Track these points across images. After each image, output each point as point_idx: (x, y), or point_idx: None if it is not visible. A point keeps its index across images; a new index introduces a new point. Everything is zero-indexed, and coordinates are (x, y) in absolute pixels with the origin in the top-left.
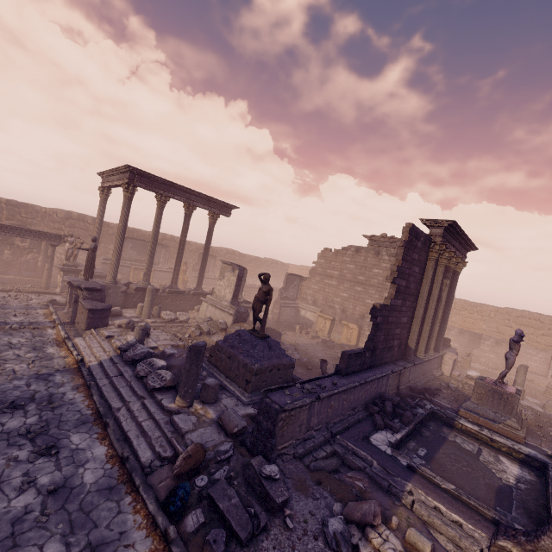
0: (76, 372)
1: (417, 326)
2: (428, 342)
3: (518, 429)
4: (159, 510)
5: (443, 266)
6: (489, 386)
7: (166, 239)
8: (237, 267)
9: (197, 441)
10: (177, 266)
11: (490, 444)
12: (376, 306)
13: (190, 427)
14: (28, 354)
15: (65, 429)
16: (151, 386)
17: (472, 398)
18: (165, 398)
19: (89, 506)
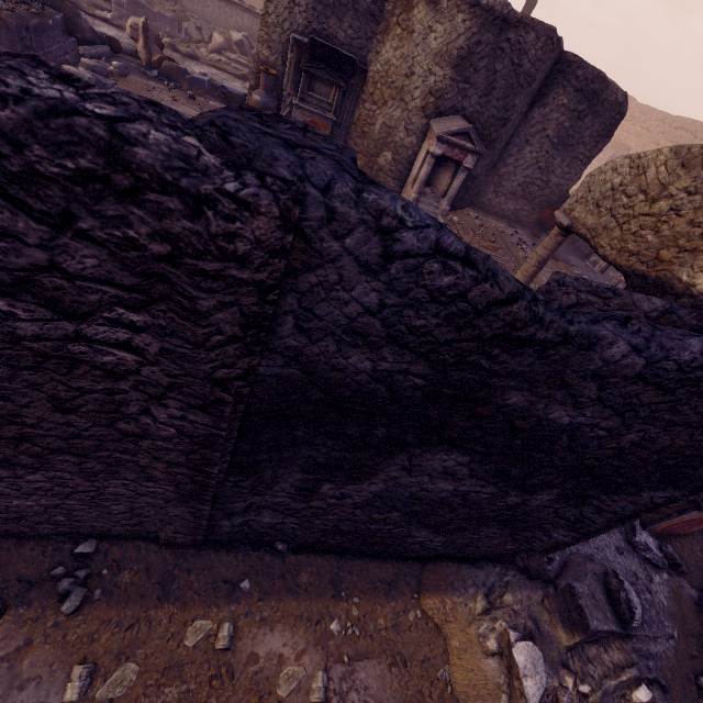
0: None
1: None
2: None
3: None
4: None
5: None
6: None
7: None
8: None
9: None
10: None
11: None
12: None
13: None
14: None
15: None
16: None
17: None
18: None
19: None
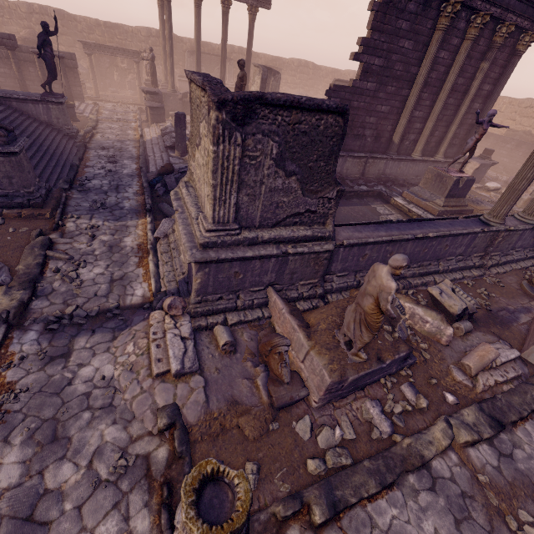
0: (138, 141)
1: (404, 118)
2: (439, 146)
3: (440, 206)
4: (146, 182)
5: (470, 40)
6: (436, 171)
7: (235, 52)
8: (261, 69)
9: (177, 168)
10: (222, 75)
11: (407, 214)
12: (331, 87)
13: (176, 162)
14: (117, 132)
15: (123, 158)
16: (165, 145)
17: (420, 183)
18: (171, 152)
19: (122, 177)
